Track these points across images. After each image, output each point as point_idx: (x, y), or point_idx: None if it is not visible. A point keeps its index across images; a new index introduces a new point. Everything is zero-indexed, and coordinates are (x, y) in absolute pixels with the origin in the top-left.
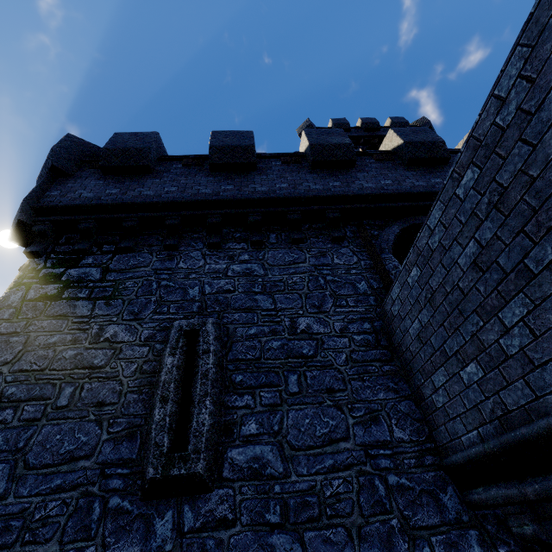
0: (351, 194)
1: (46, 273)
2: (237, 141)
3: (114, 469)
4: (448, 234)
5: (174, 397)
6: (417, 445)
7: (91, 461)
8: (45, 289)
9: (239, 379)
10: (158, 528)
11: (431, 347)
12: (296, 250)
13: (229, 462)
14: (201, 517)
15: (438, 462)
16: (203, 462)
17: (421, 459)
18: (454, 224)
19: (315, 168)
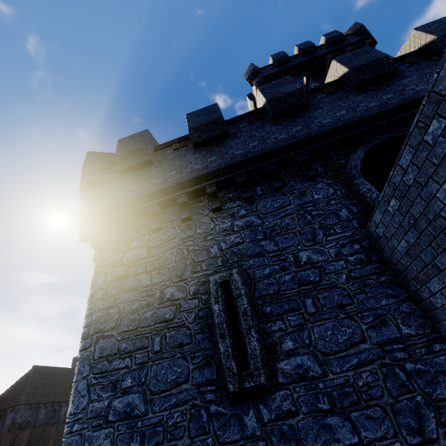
0: (314, 135)
1: (112, 260)
2: (208, 118)
3: (205, 387)
4: (422, 173)
5: (228, 333)
6: (423, 337)
7: (189, 384)
8: (116, 272)
9: (268, 310)
10: (247, 422)
11: (422, 261)
12: (280, 196)
13: (281, 372)
14: (273, 411)
15: (445, 348)
16: (264, 375)
17: (430, 347)
18: (427, 165)
19: (276, 119)
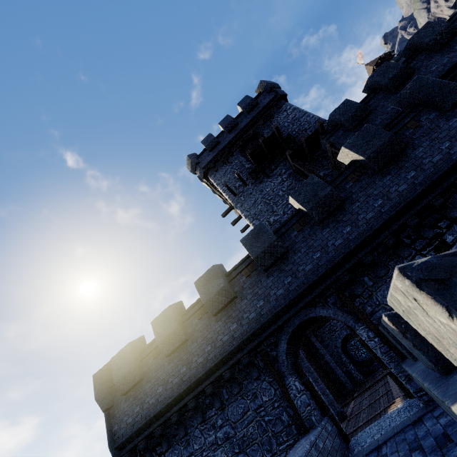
0: (246, 337)
1: None
2: (168, 329)
3: None
4: None
5: None
6: None
7: None
8: None
9: None
10: None
11: None
12: (240, 400)
13: None
14: None
15: None
16: None
17: None
18: None
19: (217, 315)
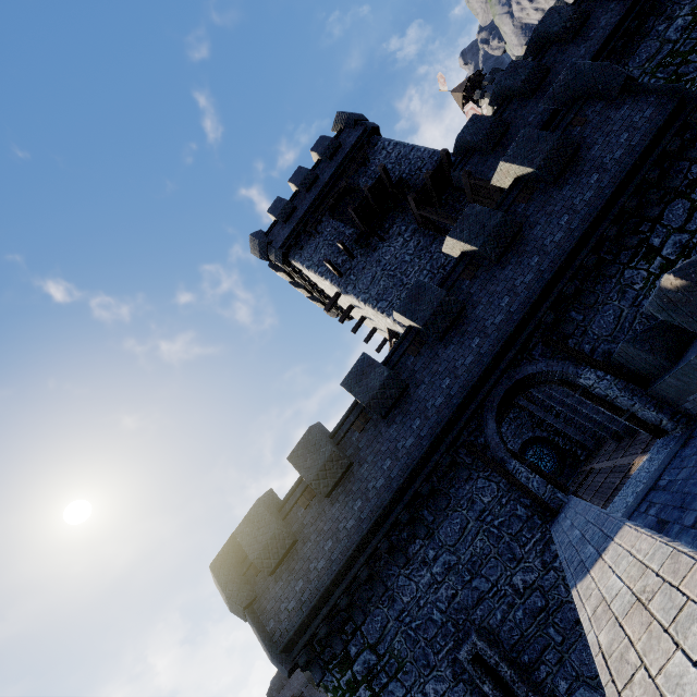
0: (439, 430)
1: (345, 684)
2: (319, 458)
3: None
4: None
5: None
6: None
7: None
8: (361, 696)
9: (526, 659)
10: None
11: None
12: (453, 514)
13: None
14: None
15: None
16: None
17: None
18: None
19: (386, 417)
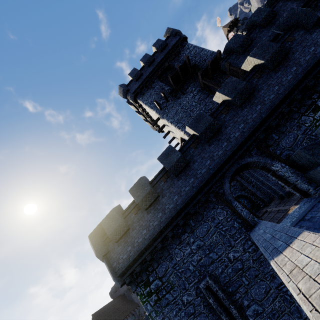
0: (202, 184)
1: (146, 293)
2: (143, 192)
3: None
4: None
5: (222, 310)
6: None
7: None
8: (153, 298)
9: (230, 290)
10: None
11: None
12: (204, 223)
13: (249, 316)
14: None
15: None
16: None
17: None
18: None
19: (177, 176)
